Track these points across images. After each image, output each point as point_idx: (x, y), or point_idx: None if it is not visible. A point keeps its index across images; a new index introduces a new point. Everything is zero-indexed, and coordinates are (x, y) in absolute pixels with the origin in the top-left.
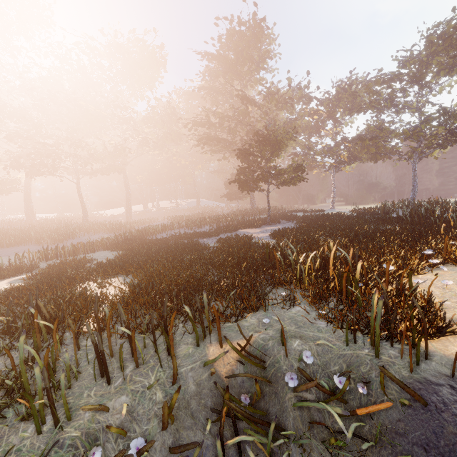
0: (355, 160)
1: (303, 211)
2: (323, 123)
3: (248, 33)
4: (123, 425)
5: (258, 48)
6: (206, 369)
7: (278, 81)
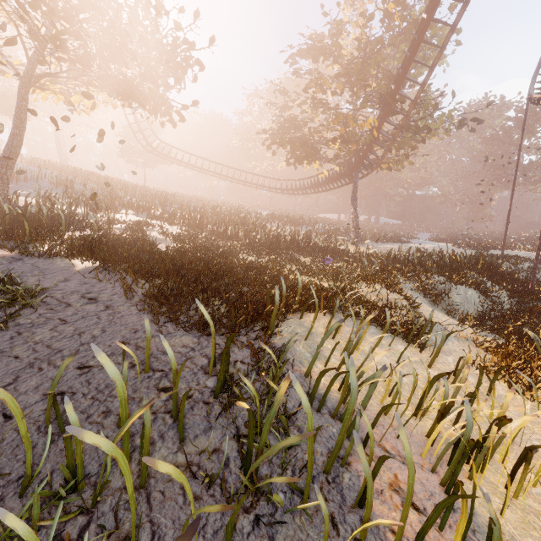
0: None
1: None
2: None
3: None
4: None
5: None
6: None
7: None
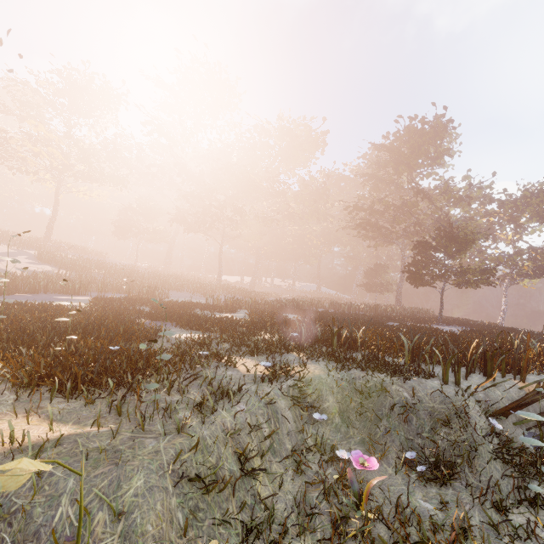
0: (543, 275)
1: (469, 321)
2: (500, 226)
3: (428, 131)
4: (485, 400)
5: (437, 145)
6: (520, 391)
7: (453, 177)
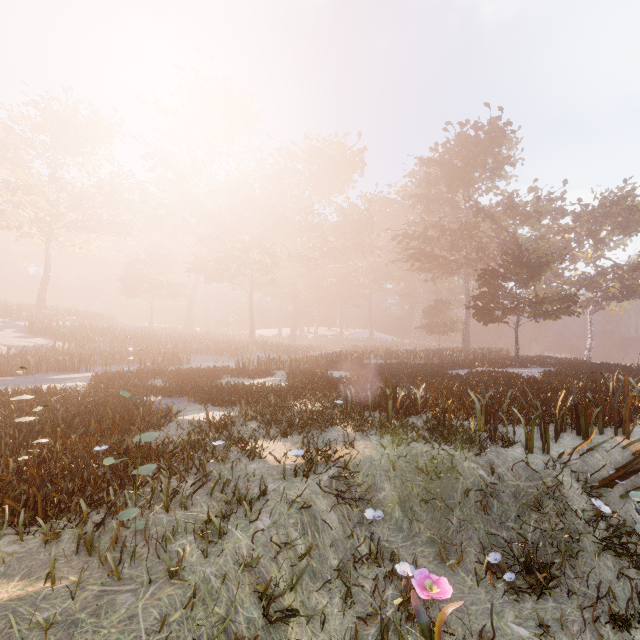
0: (632, 296)
1: (551, 358)
2: (577, 243)
3: (484, 137)
4: (582, 467)
5: (496, 153)
6: (624, 450)
7: (517, 190)
